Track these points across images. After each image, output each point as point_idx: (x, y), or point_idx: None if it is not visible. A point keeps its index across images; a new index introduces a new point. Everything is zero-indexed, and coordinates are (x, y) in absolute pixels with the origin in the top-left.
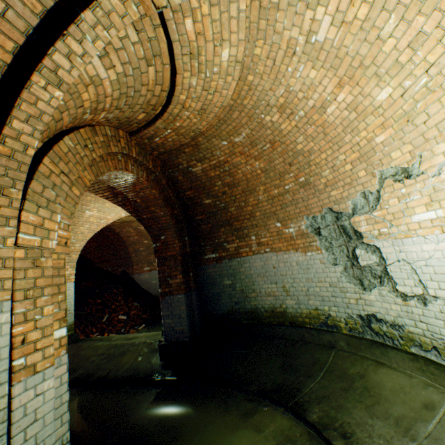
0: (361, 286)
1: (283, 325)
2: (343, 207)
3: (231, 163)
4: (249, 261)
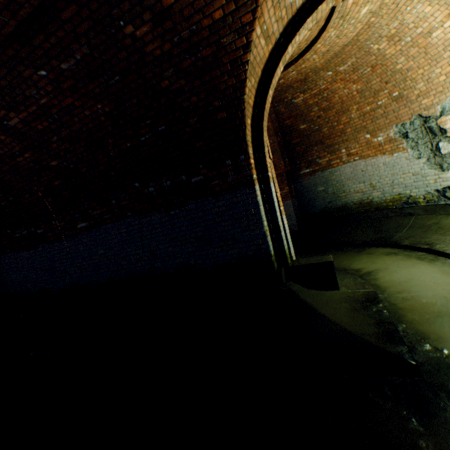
0: (440, 170)
1: (369, 211)
2: (431, 112)
3: (330, 89)
4: (339, 170)
